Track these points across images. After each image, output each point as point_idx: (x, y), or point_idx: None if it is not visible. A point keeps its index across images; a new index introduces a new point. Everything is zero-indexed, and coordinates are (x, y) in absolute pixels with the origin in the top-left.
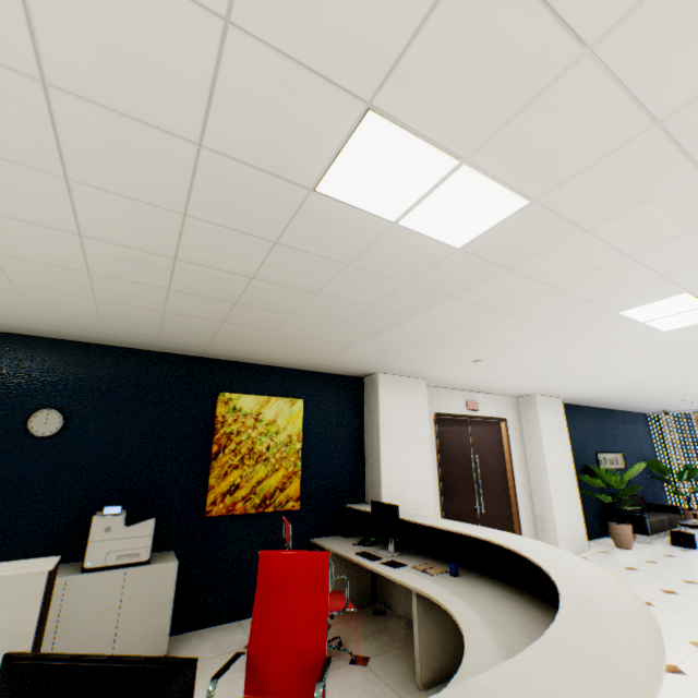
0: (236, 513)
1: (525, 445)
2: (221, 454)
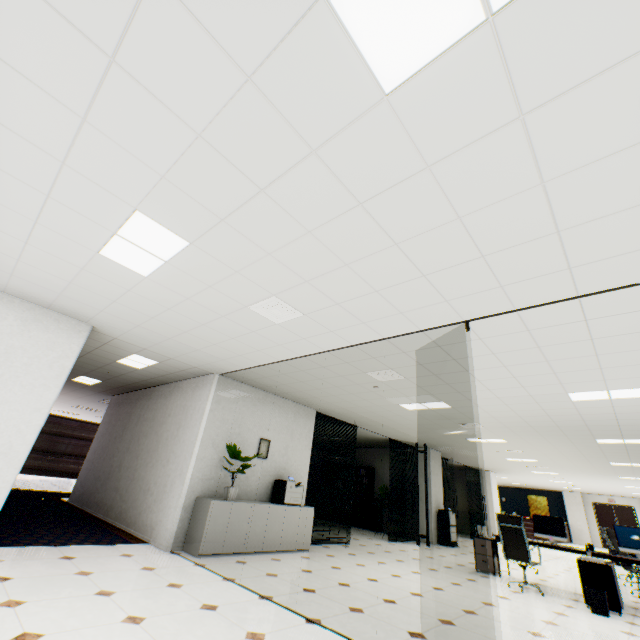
0: None
1: None
2: (530, 506)
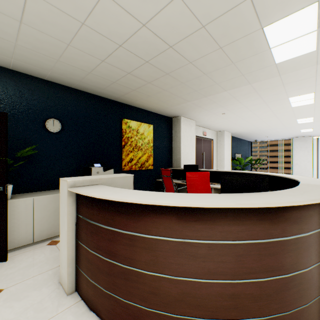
0: (132, 169)
1: (217, 149)
2: (126, 146)
